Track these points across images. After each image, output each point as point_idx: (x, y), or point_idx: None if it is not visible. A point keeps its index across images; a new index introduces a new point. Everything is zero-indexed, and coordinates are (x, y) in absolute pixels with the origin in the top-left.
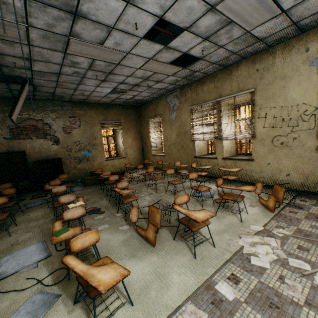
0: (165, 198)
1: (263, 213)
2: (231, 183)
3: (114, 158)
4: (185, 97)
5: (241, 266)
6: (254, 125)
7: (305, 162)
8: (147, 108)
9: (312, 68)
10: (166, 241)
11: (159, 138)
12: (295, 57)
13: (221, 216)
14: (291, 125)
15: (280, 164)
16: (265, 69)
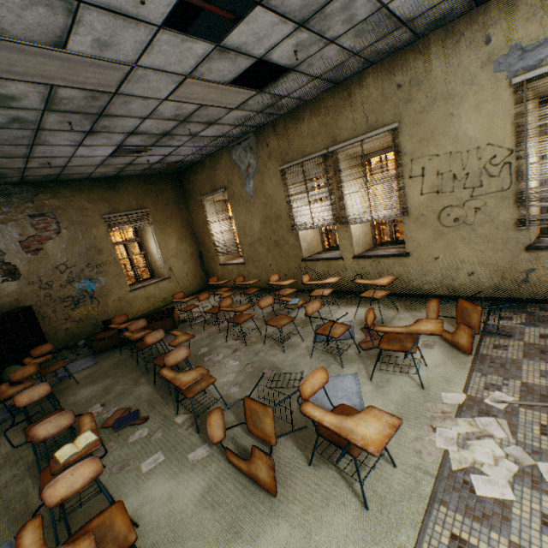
0: (267, 358)
1: (452, 360)
2: (376, 300)
3: (147, 284)
4: (266, 148)
5: (461, 508)
6: (404, 192)
7: (499, 249)
8: (196, 176)
9: (499, 75)
10: (296, 473)
11: (229, 232)
12: (467, 57)
13: (382, 381)
14: (470, 186)
15: (457, 257)
16: (414, 83)
